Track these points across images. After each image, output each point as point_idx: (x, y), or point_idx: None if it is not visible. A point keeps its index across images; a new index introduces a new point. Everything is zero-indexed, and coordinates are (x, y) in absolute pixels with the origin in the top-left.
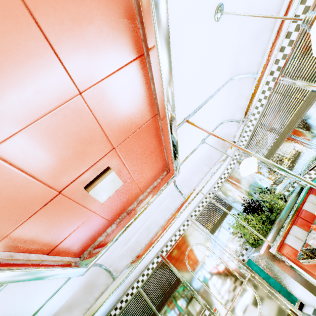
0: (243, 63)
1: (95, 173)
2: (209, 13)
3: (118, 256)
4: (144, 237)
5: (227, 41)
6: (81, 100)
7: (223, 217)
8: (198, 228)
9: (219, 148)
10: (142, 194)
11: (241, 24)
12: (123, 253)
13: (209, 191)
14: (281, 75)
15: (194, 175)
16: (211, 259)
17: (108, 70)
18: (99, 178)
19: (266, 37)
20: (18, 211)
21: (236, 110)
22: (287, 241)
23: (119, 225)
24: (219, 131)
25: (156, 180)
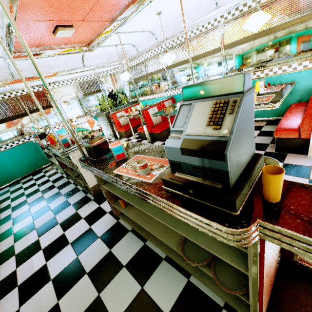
0: (157, 31)
1: (66, 23)
2: (155, 12)
3: (22, 67)
4: (46, 69)
5: (157, 20)
6: (94, 3)
7: (95, 92)
8: (77, 89)
9: (120, 55)
10: (65, 45)
11: (166, 19)
12: (27, 68)
13: (96, 73)
14: (163, 52)
15: (97, 58)
16: (76, 107)
17: (111, 2)
18: (66, 28)
19: (169, 33)
20: (33, 17)
21: (141, 45)
22: (117, 114)
23: (43, 52)
24: (127, 47)
25: (78, 44)
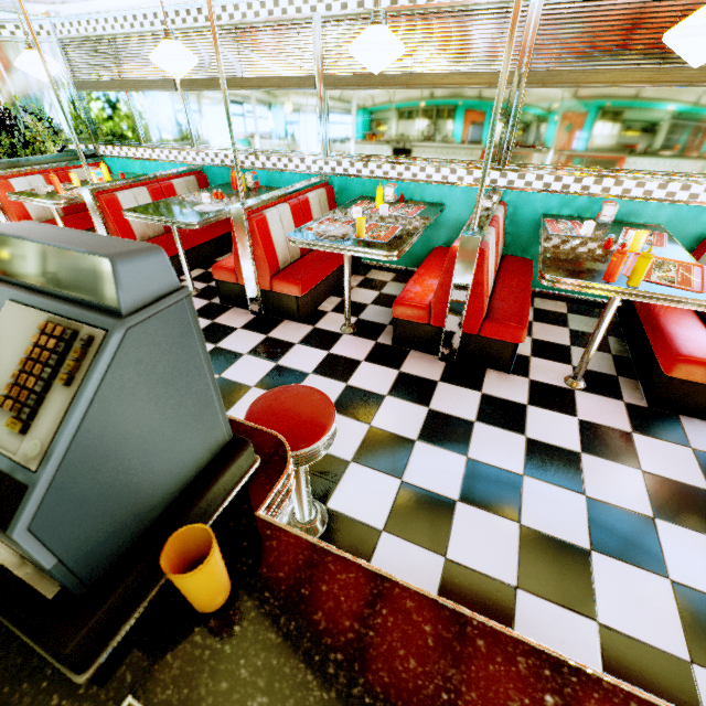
0: None
1: None
2: None
3: None
4: None
5: None
6: None
7: None
8: None
9: None
10: None
11: None
12: None
13: None
14: None
15: None
16: None
17: None
18: None
19: None
20: None
21: None
22: (14, 180)
23: None
24: None
25: None
